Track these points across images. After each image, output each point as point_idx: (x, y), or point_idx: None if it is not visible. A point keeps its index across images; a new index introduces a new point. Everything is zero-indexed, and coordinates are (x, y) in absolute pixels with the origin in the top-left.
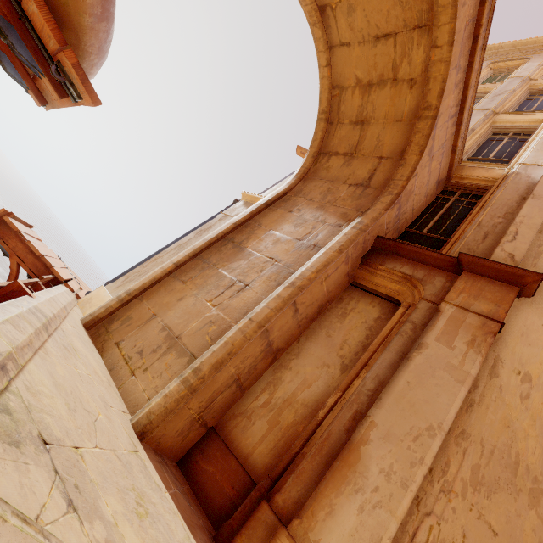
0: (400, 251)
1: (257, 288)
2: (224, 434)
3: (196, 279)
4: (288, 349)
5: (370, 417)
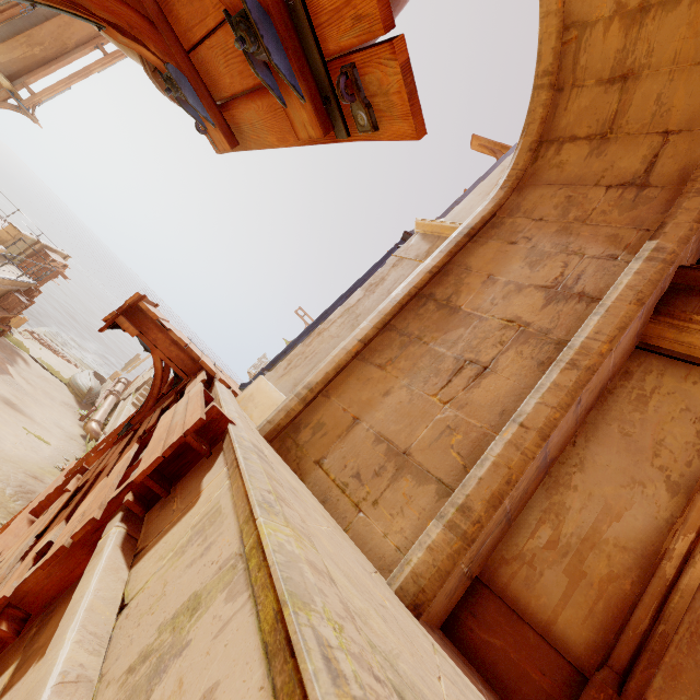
0: None
1: (505, 371)
2: (498, 589)
3: (398, 362)
4: (560, 458)
5: None
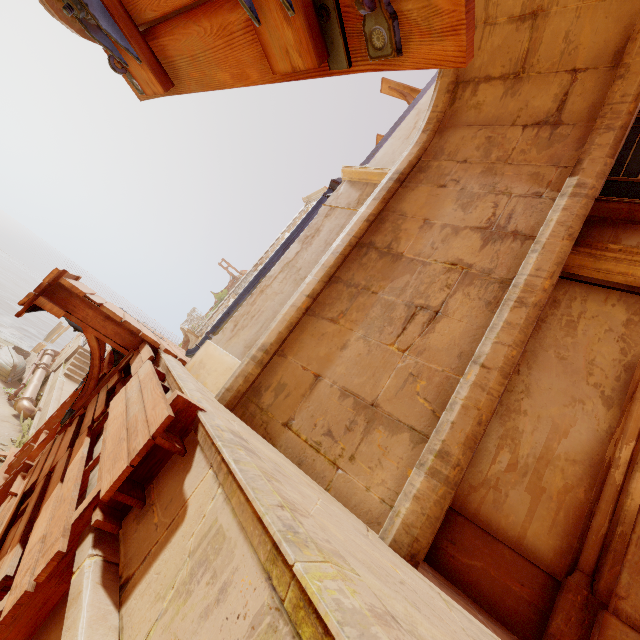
0: (639, 217)
1: (456, 313)
2: (470, 515)
3: (350, 314)
4: (508, 387)
5: None
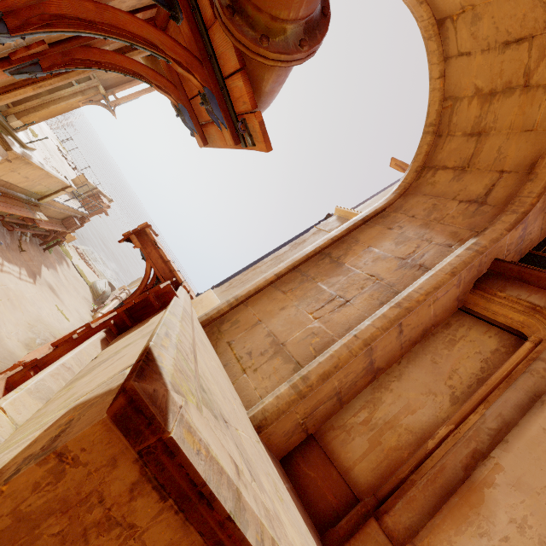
0: (525, 277)
1: (358, 305)
2: (323, 443)
3: (296, 291)
4: (387, 370)
5: (494, 459)
